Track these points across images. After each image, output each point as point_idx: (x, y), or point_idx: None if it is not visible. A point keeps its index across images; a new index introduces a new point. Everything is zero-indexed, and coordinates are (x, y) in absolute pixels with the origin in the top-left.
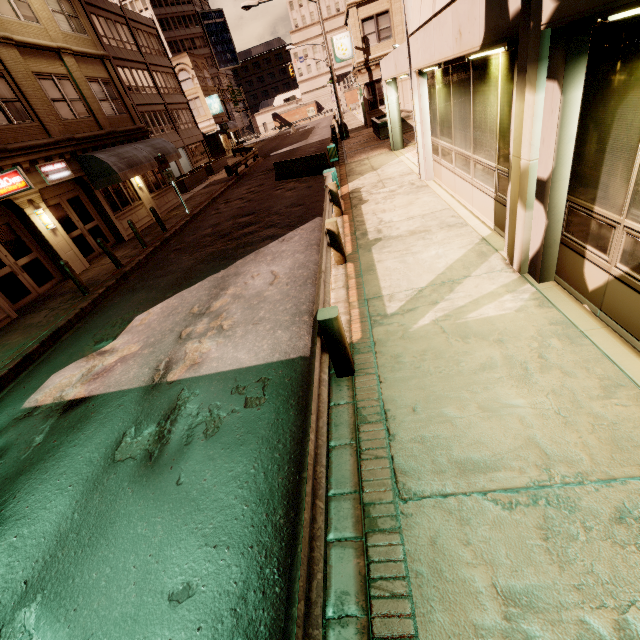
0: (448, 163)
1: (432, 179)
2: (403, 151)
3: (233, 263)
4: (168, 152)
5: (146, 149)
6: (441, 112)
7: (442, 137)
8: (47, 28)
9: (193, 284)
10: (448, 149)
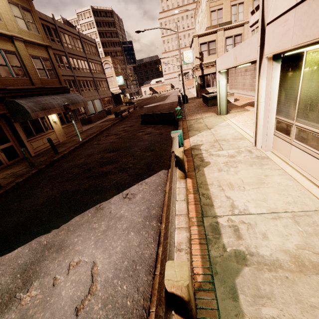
0: (312, 148)
1: (270, 150)
2: (227, 116)
3: (69, 219)
4: (78, 102)
5: (61, 99)
6: (309, 95)
7: (303, 120)
8: (7, 24)
9: (14, 247)
10: (317, 135)
